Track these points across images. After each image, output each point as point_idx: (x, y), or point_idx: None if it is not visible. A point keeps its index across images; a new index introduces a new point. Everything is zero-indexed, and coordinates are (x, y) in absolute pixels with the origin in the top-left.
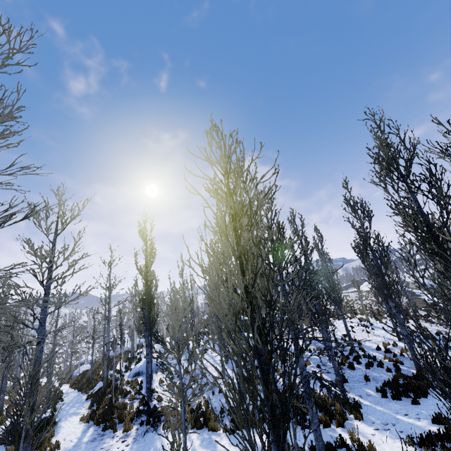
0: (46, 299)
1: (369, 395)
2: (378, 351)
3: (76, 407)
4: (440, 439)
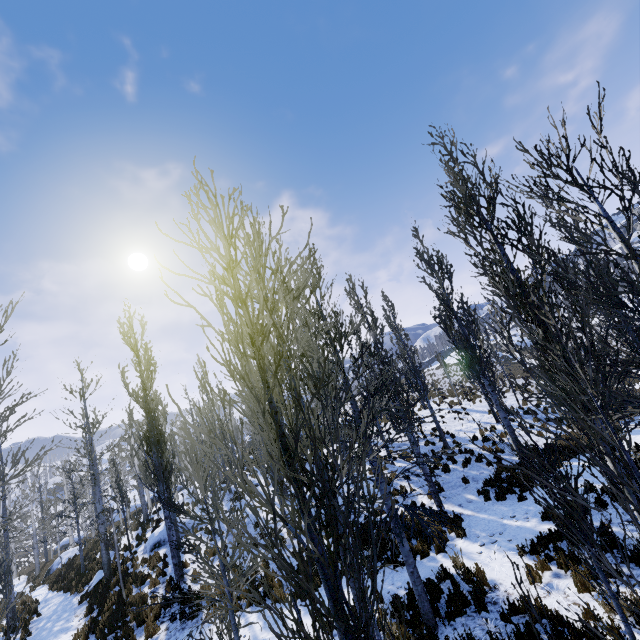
0: None
1: (470, 502)
2: (475, 441)
3: (64, 620)
4: (552, 539)
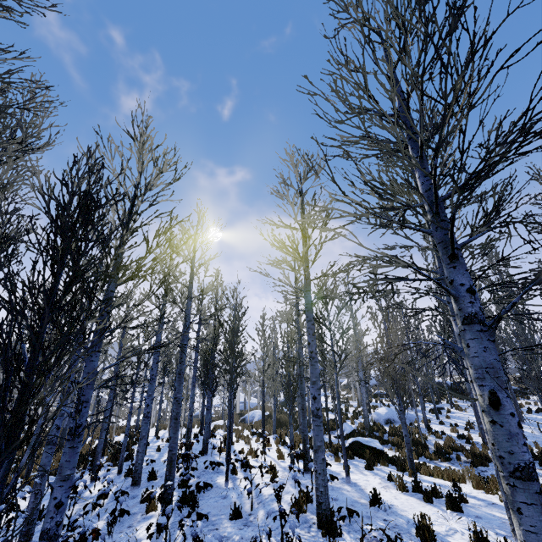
0: None
1: None
2: None
3: None
4: None
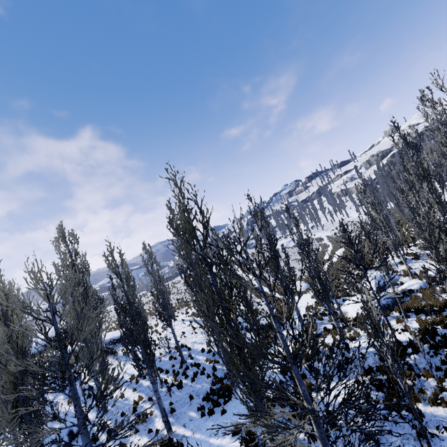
0: None
1: (192, 420)
2: (203, 353)
3: None
4: None
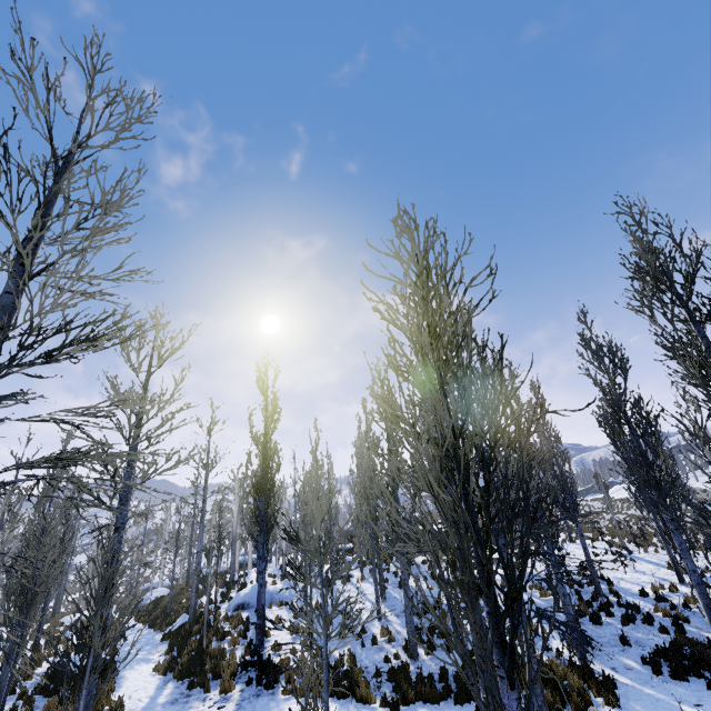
0: (131, 465)
1: (630, 669)
2: (644, 597)
3: (146, 651)
4: None
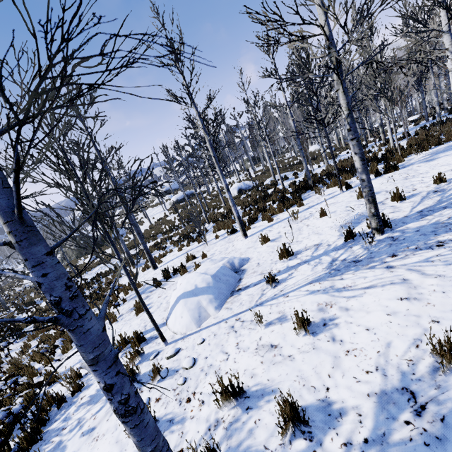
0: None
1: None
2: None
3: None
4: None
